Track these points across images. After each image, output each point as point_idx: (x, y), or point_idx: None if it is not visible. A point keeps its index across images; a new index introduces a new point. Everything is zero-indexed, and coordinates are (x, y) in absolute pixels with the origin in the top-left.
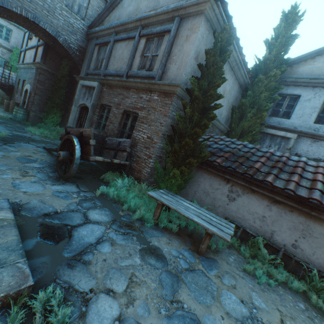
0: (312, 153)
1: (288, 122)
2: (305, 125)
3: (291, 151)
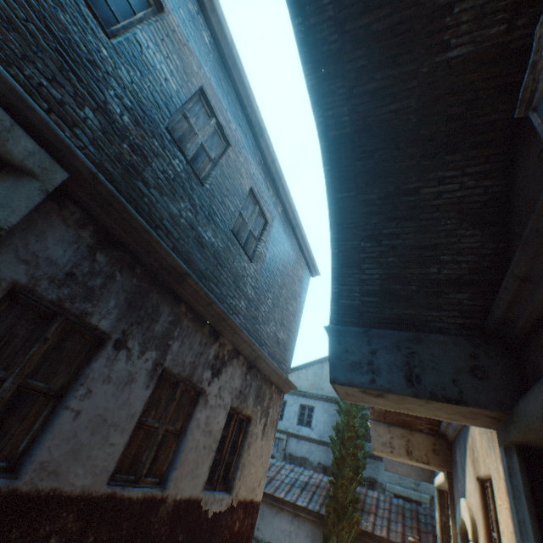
0: (299, 451)
1: (282, 424)
2: (292, 426)
3: (286, 450)
